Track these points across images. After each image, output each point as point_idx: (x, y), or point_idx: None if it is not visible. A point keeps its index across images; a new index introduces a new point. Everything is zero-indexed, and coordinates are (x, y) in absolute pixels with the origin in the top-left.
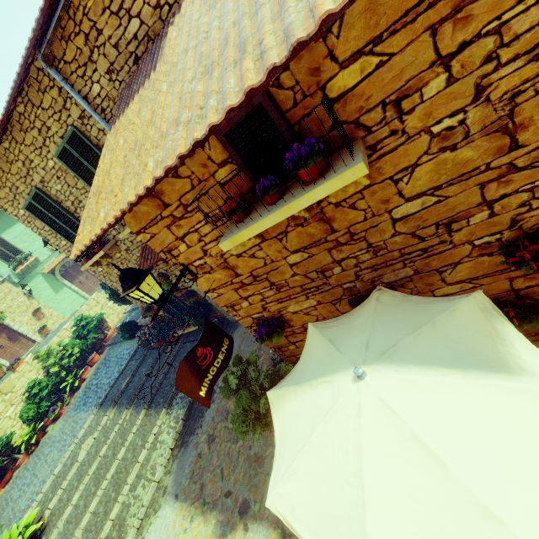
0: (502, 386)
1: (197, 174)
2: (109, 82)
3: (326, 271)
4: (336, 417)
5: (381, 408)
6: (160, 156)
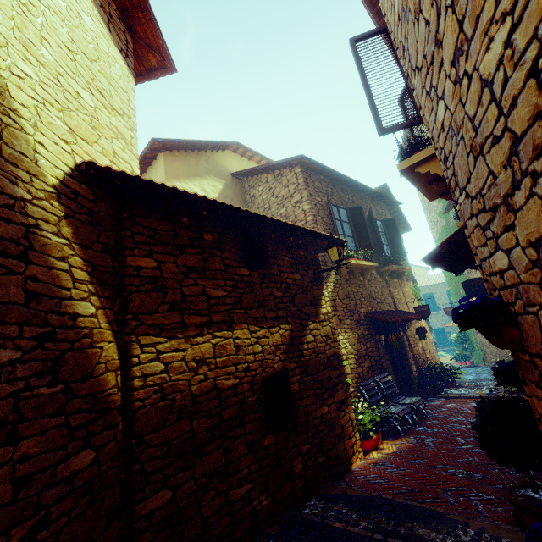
0: None
1: None
2: None
3: None
4: None
5: None
6: None
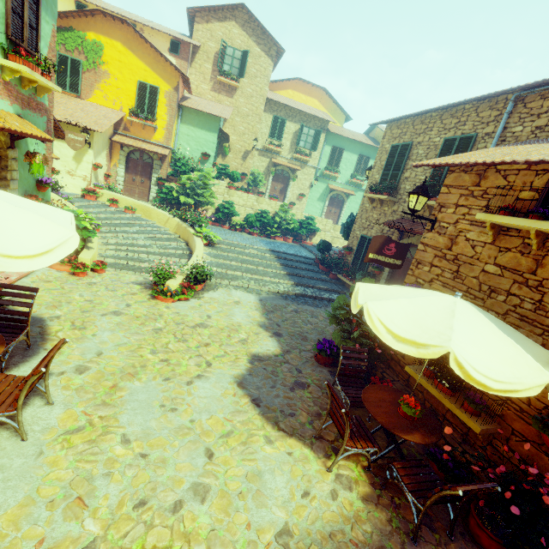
0: (513, 344)
1: (514, 184)
2: (529, 132)
3: (494, 292)
4: (425, 292)
5: (450, 302)
6: (516, 158)
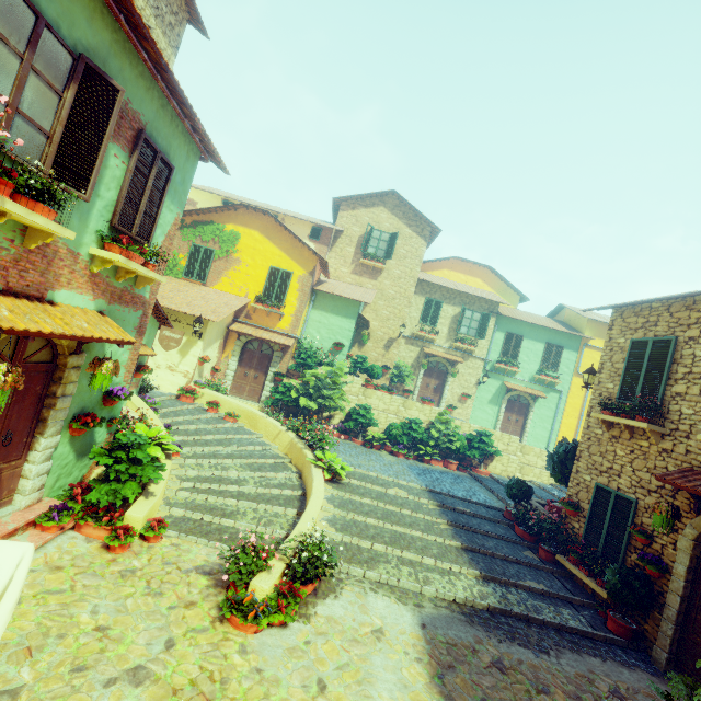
0: None
1: None
2: None
3: None
4: None
5: None
6: None
